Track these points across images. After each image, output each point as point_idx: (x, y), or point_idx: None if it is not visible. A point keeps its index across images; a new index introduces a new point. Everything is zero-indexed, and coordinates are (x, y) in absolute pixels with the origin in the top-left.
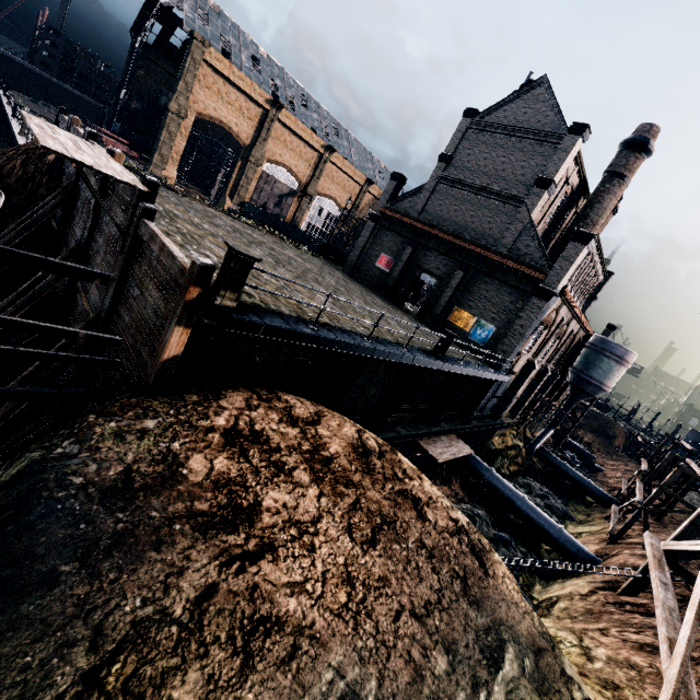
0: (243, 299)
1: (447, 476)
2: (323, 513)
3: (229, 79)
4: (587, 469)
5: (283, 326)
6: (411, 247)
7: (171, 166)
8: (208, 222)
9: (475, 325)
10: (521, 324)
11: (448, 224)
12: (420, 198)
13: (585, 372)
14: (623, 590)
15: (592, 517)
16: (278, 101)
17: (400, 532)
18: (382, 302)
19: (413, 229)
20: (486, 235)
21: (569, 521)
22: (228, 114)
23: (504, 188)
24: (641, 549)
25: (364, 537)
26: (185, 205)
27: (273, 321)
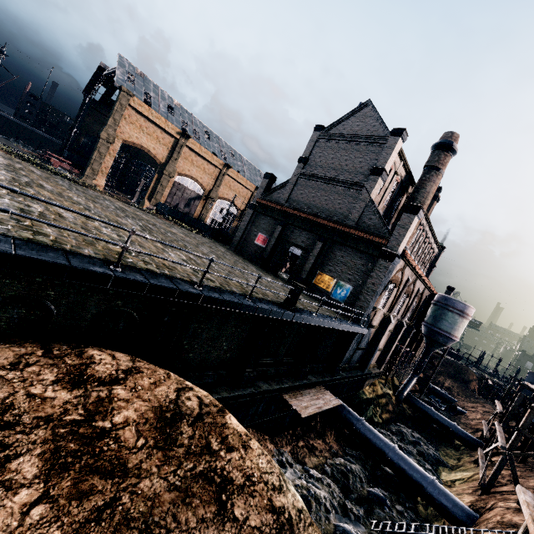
0: (16, 233)
1: (322, 428)
2: None
3: (148, 118)
4: (451, 412)
5: (52, 260)
6: (281, 226)
7: (100, 177)
8: (86, 199)
9: (335, 286)
10: (372, 282)
11: (308, 207)
12: (286, 189)
13: (435, 325)
14: None
15: (462, 461)
16: (185, 132)
17: None
18: (255, 269)
19: (282, 212)
20: (337, 213)
21: (442, 467)
22: (147, 141)
23: (348, 178)
24: (515, 501)
25: None
26: (74, 188)
27: (40, 254)
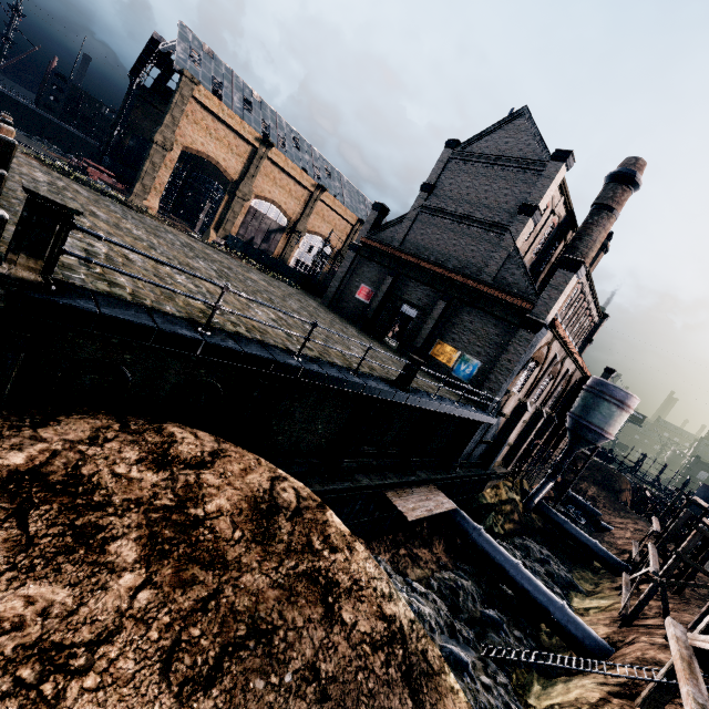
0: (92, 285)
1: (429, 536)
2: (127, 622)
3: (218, 116)
4: (593, 528)
5: (138, 321)
6: (392, 277)
7: (153, 197)
8: (147, 231)
9: (458, 360)
10: (508, 358)
11: (430, 253)
12: (402, 227)
13: (584, 417)
14: (644, 699)
15: (601, 587)
16: (267, 139)
17: (278, 650)
18: (356, 332)
19: (394, 258)
20: (469, 264)
21: (574, 592)
22: (216, 149)
23: (487, 216)
24: (662, 636)
25: (195, 669)
26: (129, 215)
27: (125, 313)
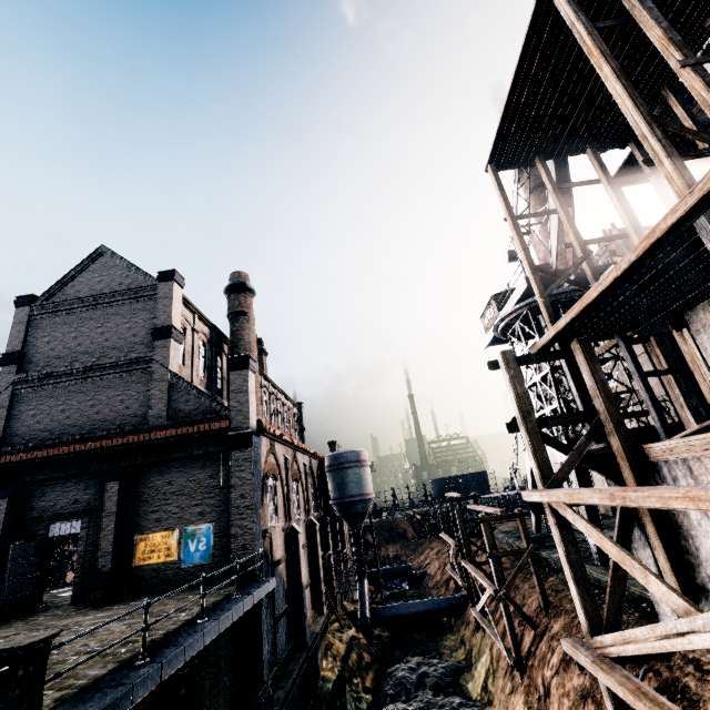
0: None
1: None
2: None
3: None
4: (416, 584)
5: None
6: (5, 499)
7: None
8: None
9: (181, 541)
10: (239, 494)
11: (61, 433)
12: None
13: (345, 495)
14: None
15: (467, 641)
16: None
17: None
18: None
19: None
20: (126, 418)
21: (461, 677)
22: None
23: (119, 357)
24: (550, 651)
25: None
26: None
27: None
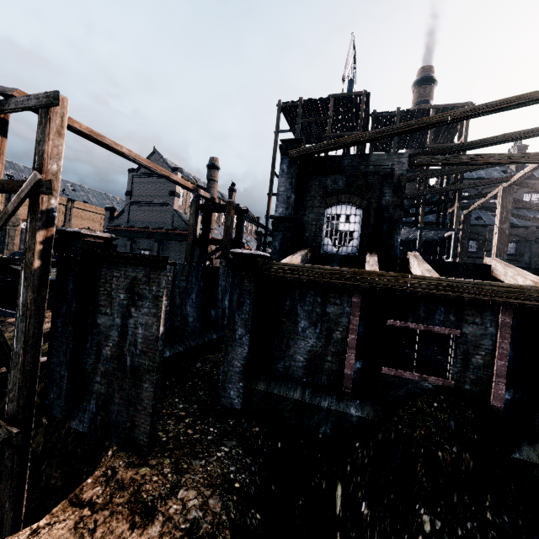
0: None
1: None
2: None
3: None
4: None
5: None
6: (130, 241)
7: None
8: None
9: None
10: None
11: (143, 223)
12: (125, 215)
13: None
14: None
15: None
16: None
17: None
18: None
19: (127, 231)
20: (161, 223)
21: None
22: None
23: (159, 200)
24: None
25: None
26: None
27: None
